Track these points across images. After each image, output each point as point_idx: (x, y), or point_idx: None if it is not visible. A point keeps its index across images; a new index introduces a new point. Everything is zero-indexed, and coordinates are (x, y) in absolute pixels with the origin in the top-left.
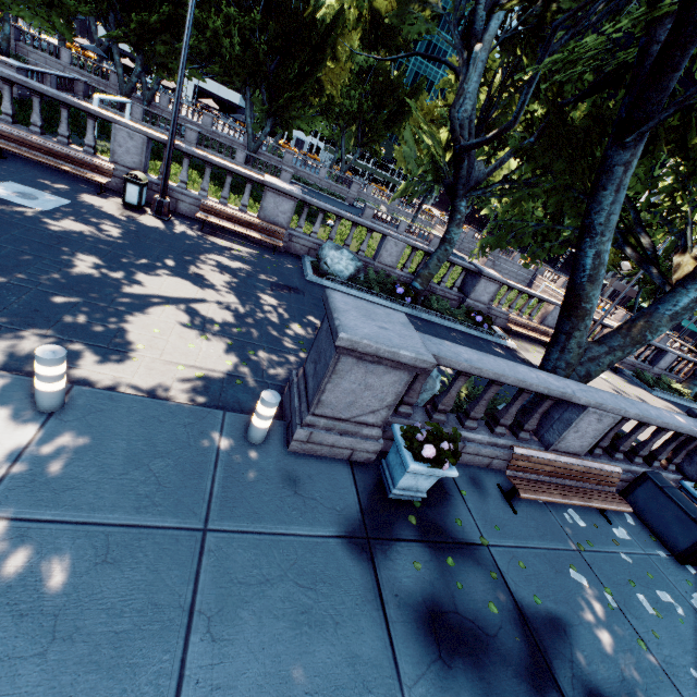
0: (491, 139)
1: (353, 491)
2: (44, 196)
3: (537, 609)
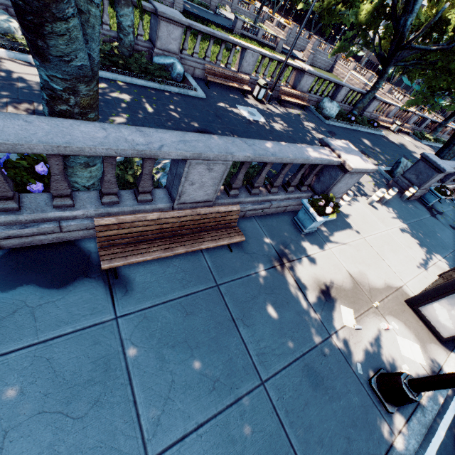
0: (433, 51)
1: (422, 206)
2: (251, 110)
3: None
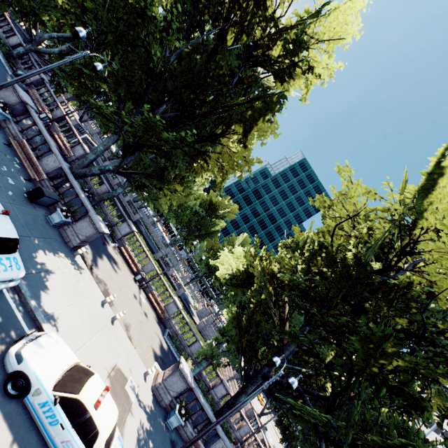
0: None
1: None
2: None
3: None
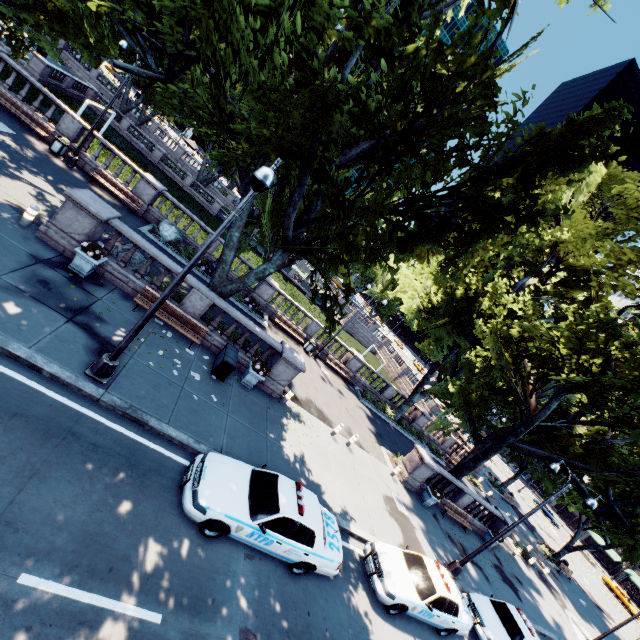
0: None
1: (52, 256)
2: (1, 124)
3: (97, 313)
